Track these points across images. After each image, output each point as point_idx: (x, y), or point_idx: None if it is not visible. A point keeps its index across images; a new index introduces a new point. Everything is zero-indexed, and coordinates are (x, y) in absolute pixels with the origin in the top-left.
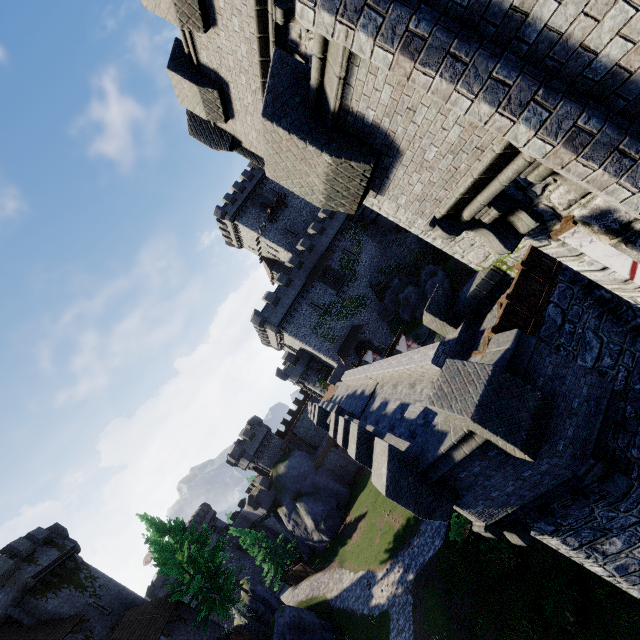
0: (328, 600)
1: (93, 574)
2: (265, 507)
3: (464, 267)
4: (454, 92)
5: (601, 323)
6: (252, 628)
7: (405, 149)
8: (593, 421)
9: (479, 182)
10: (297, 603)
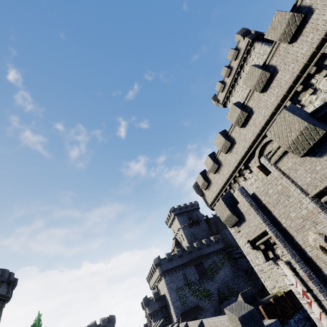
0: None
1: None
2: None
3: None
4: (257, 215)
5: None
6: None
7: (246, 220)
8: None
9: (260, 236)
10: None
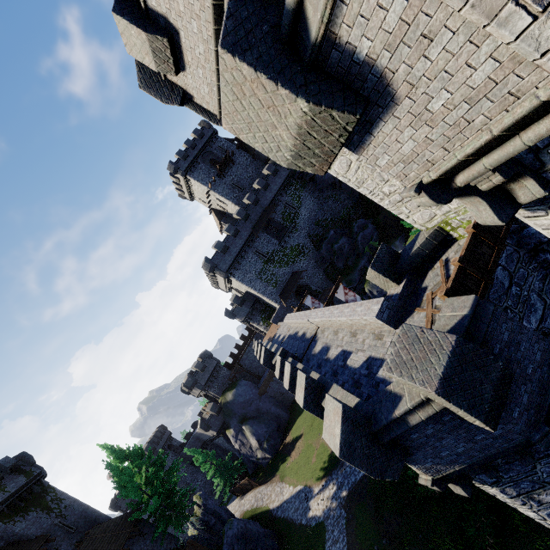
0: (270, 510)
1: (59, 496)
2: (215, 429)
3: (391, 221)
4: (509, 3)
5: (544, 285)
6: (204, 538)
7: (403, 96)
8: (546, 387)
9: (495, 140)
10: (243, 512)
